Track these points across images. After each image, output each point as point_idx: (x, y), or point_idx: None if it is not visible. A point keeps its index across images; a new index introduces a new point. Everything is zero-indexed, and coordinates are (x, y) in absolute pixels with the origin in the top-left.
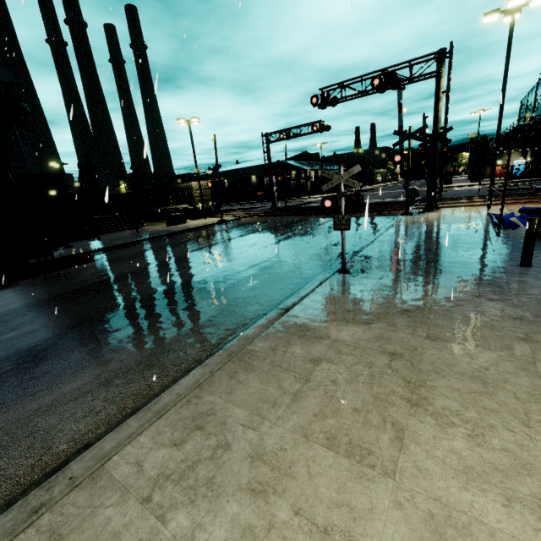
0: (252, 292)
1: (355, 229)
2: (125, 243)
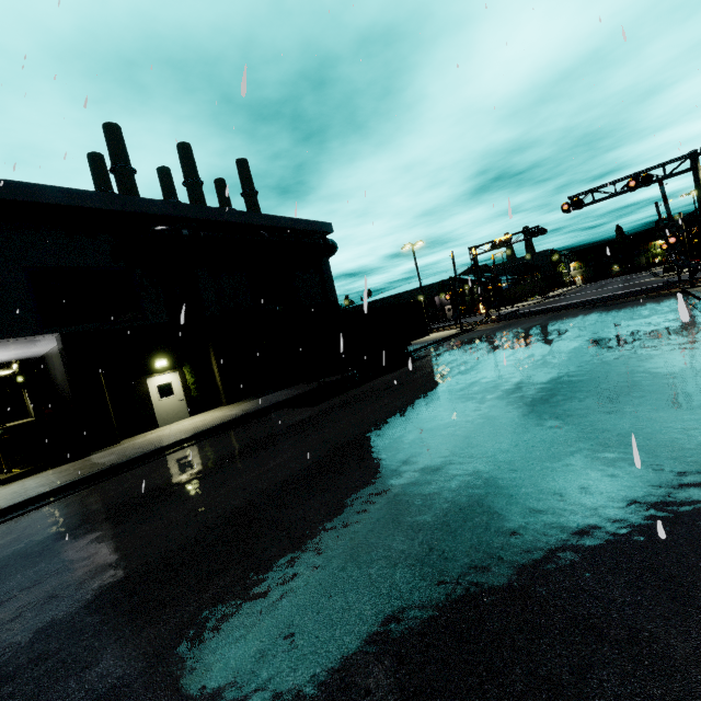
0: (668, 324)
1: (653, 304)
2: (417, 348)
